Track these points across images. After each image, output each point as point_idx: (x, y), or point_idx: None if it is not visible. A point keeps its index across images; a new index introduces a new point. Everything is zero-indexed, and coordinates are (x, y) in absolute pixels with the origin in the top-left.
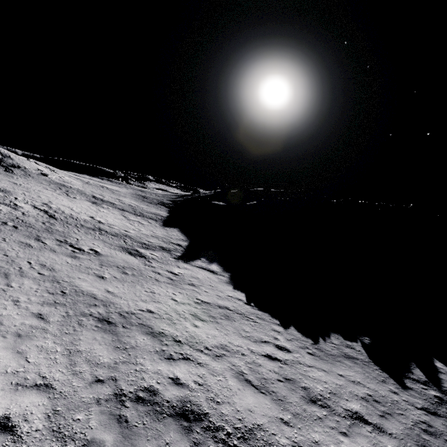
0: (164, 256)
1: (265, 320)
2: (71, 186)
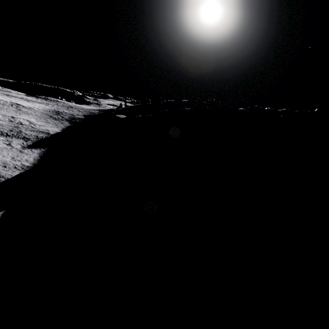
0: None
1: None
2: None
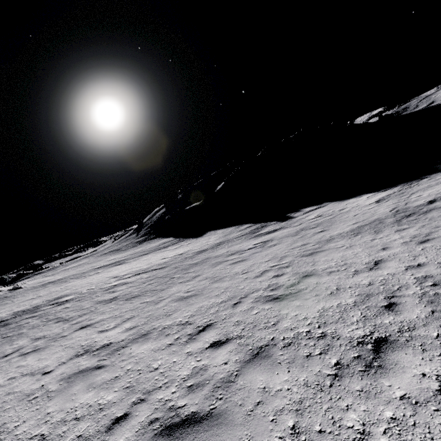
0: (277, 225)
1: (413, 183)
2: (56, 279)
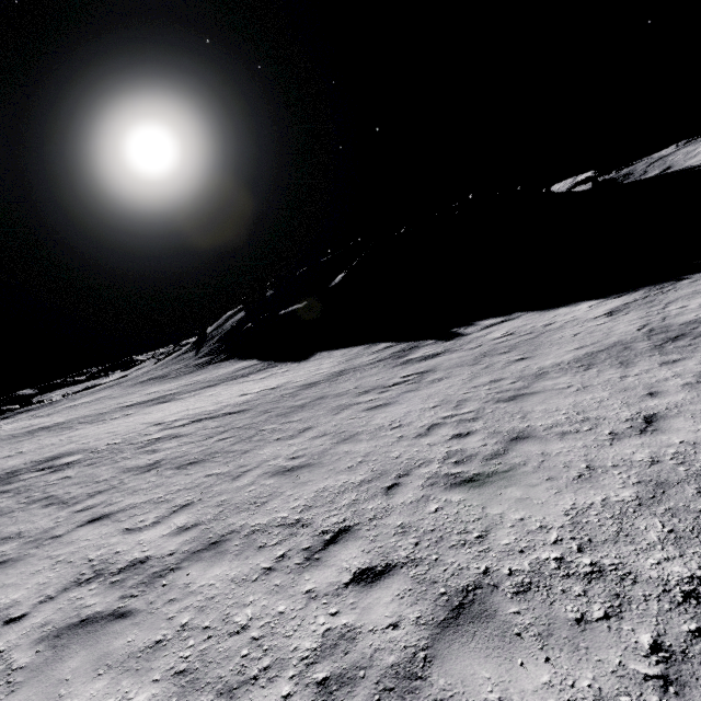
0: (437, 347)
1: (666, 287)
2: (53, 422)
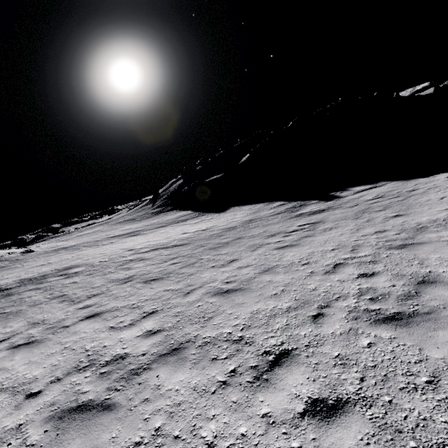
0: (321, 205)
1: None
2: (69, 245)
